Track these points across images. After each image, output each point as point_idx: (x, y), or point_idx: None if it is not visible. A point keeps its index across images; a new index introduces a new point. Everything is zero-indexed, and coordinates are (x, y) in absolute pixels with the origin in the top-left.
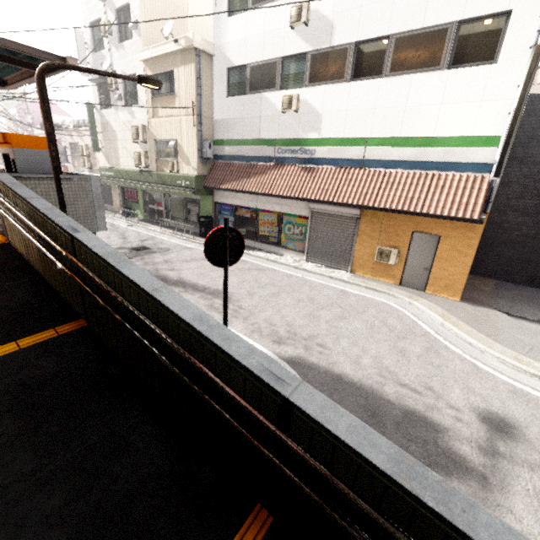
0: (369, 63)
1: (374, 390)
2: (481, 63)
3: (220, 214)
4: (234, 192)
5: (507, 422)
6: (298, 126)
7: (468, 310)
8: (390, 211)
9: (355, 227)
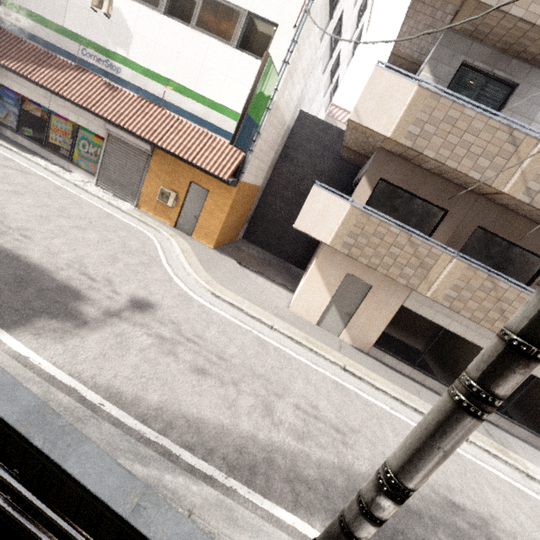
0: (182, 7)
1: (47, 270)
2: (256, 57)
3: (1, 100)
4: (22, 78)
5: (152, 305)
6: (108, 34)
7: (212, 254)
8: (170, 153)
9: (146, 163)
